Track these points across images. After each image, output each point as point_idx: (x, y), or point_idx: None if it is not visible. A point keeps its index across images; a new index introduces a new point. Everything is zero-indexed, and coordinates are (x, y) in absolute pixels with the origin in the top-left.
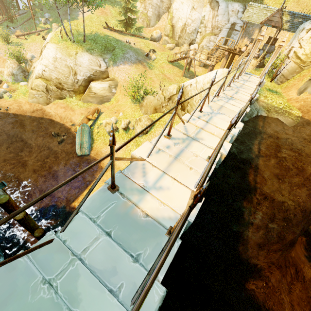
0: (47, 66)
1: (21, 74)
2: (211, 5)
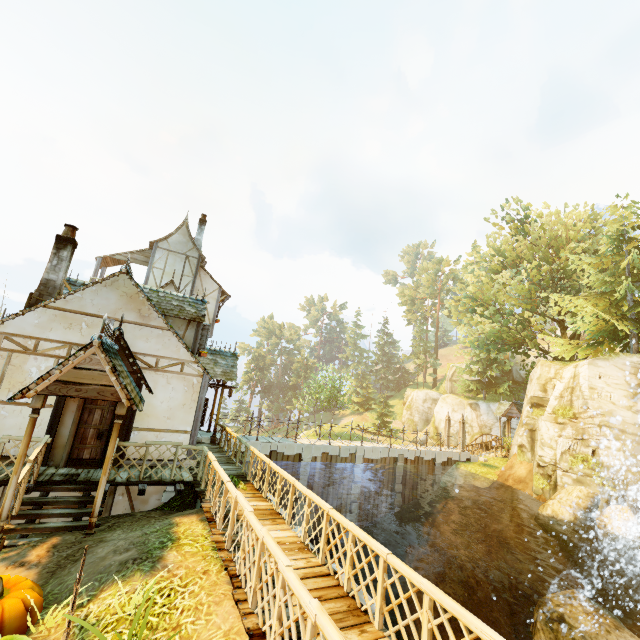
0: None
1: None
2: (471, 406)
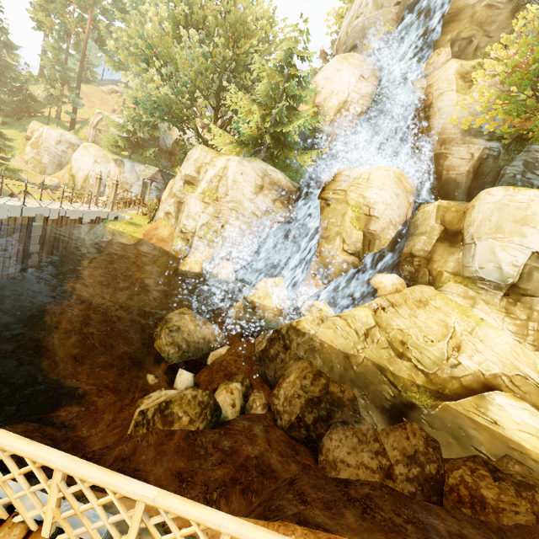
0: None
1: None
2: (116, 162)
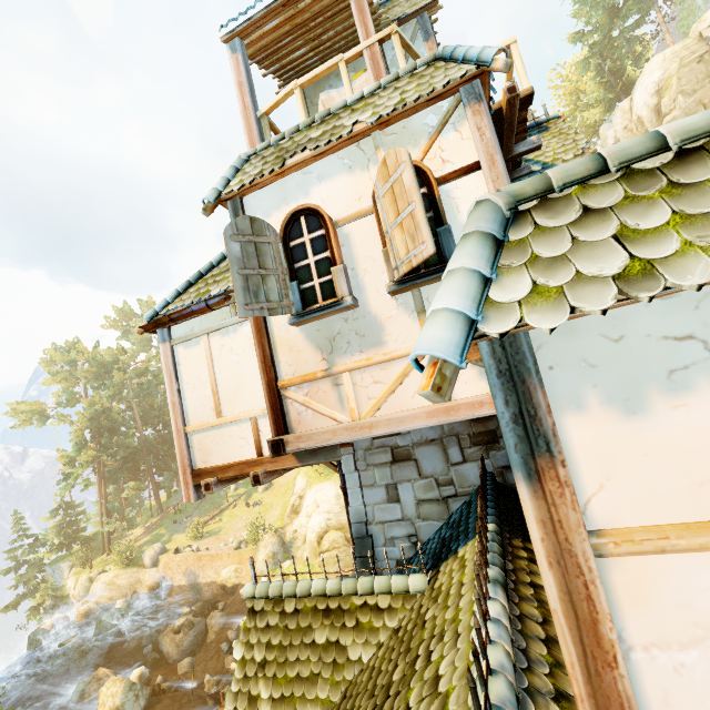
0: (331, 510)
1: (281, 549)
2: None
